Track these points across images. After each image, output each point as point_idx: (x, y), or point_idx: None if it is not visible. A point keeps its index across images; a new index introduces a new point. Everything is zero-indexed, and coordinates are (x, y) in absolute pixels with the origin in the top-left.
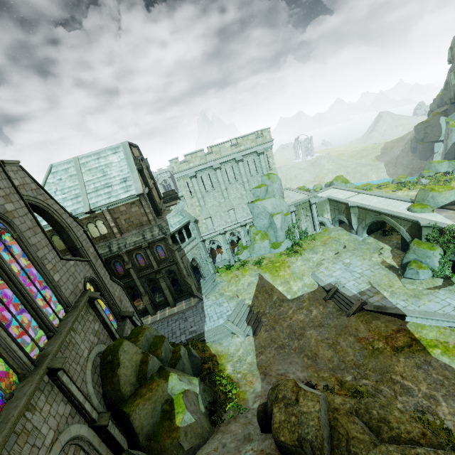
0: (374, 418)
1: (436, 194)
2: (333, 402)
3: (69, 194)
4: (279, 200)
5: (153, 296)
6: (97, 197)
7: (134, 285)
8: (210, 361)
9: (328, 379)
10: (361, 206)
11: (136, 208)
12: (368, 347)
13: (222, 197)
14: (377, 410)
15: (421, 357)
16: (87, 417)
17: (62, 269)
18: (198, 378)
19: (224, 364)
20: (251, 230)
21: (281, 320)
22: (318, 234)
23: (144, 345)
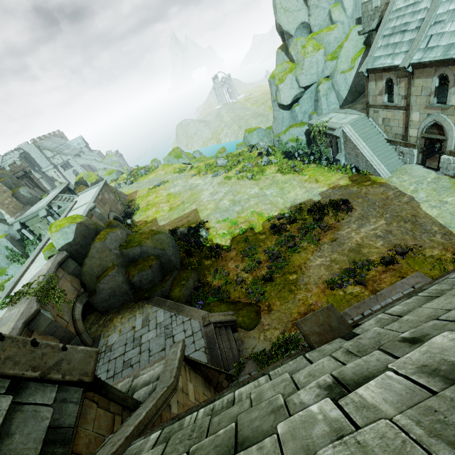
0: None
1: (50, 235)
2: None
3: None
4: None
5: None
6: None
7: None
8: None
9: None
10: None
11: None
12: None
13: None
14: None
15: None
16: None
17: None
18: None
19: None
20: None
21: None
22: None
23: None
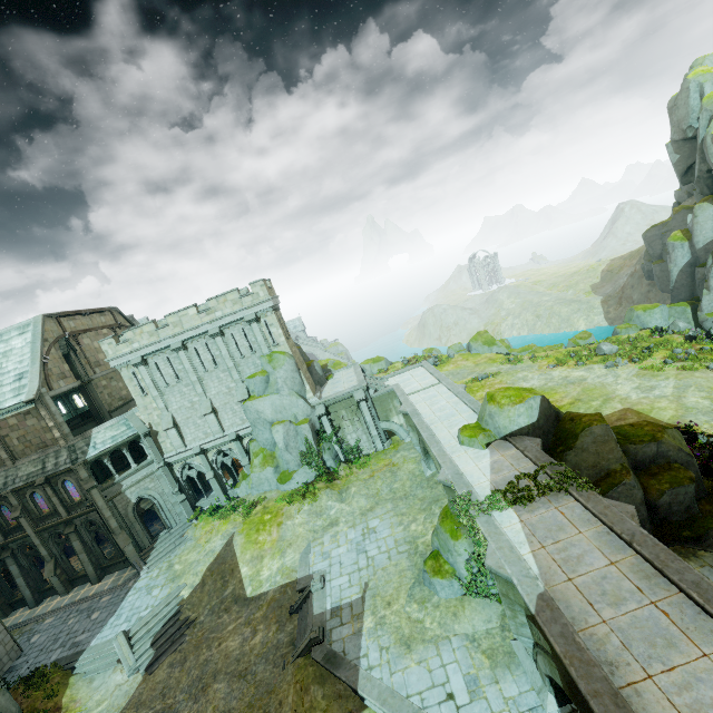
0: None
1: (496, 410)
2: None
3: None
4: (289, 397)
5: (69, 561)
6: None
7: (31, 543)
8: None
9: None
10: (410, 415)
11: (34, 420)
12: None
13: (195, 394)
14: None
15: None
16: None
17: None
18: None
19: None
20: (250, 448)
21: (205, 645)
22: (380, 453)
23: None
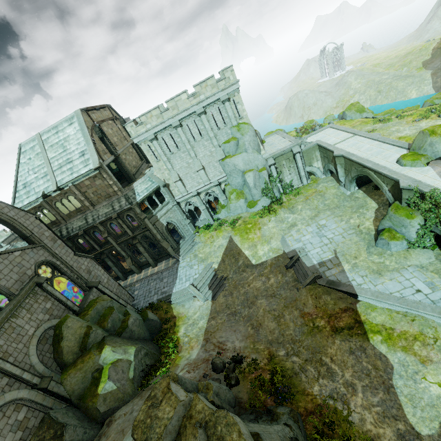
0: (216, 434)
1: (437, 140)
2: (194, 408)
3: (39, 173)
4: (252, 154)
5: (136, 257)
6: (61, 174)
7: (116, 250)
8: (169, 322)
9: (261, 352)
10: (346, 156)
11: (100, 181)
12: (309, 324)
13: (189, 158)
14: (222, 427)
15: (358, 342)
16: (27, 383)
17: (2, 263)
18: (137, 346)
19: (179, 326)
20: (226, 189)
21: (240, 287)
22: (305, 186)
23: (94, 318)
